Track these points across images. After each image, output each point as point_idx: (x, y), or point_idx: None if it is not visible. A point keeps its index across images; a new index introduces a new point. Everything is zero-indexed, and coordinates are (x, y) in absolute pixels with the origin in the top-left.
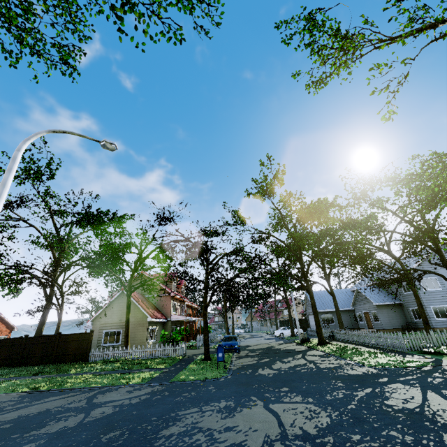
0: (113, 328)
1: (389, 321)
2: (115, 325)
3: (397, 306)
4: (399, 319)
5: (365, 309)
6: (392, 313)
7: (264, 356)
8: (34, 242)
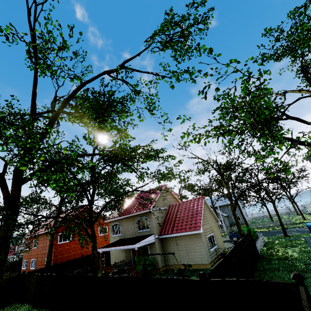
0: (209, 233)
1: (227, 223)
2: (209, 229)
3: (227, 216)
4: (228, 222)
5: None
6: (227, 219)
7: (275, 234)
8: None
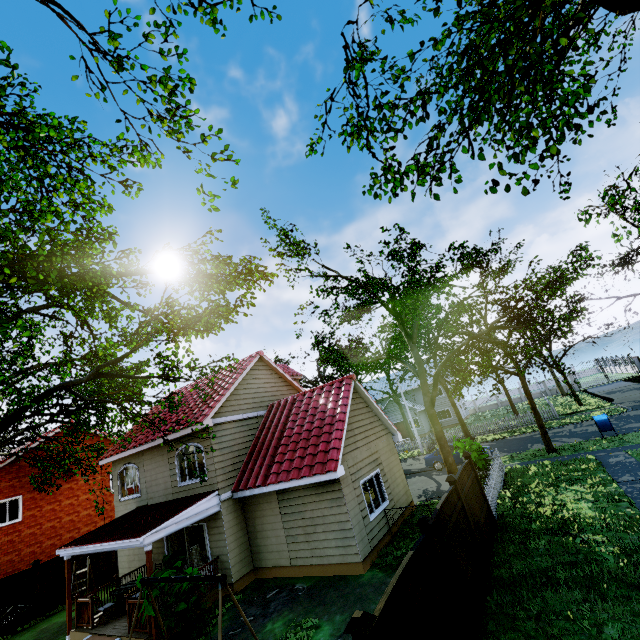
0: (369, 471)
1: (425, 425)
2: (368, 461)
3: (424, 412)
4: (427, 423)
5: (399, 419)
6: (424, 418)
7: (526, 444)
8: None
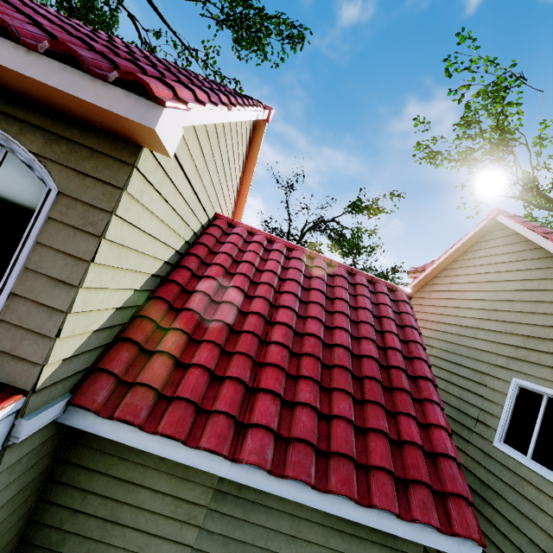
0: None
1: None
2: None
3: None
4: None
5: None
6: None
7: None
8: (265, 223)
